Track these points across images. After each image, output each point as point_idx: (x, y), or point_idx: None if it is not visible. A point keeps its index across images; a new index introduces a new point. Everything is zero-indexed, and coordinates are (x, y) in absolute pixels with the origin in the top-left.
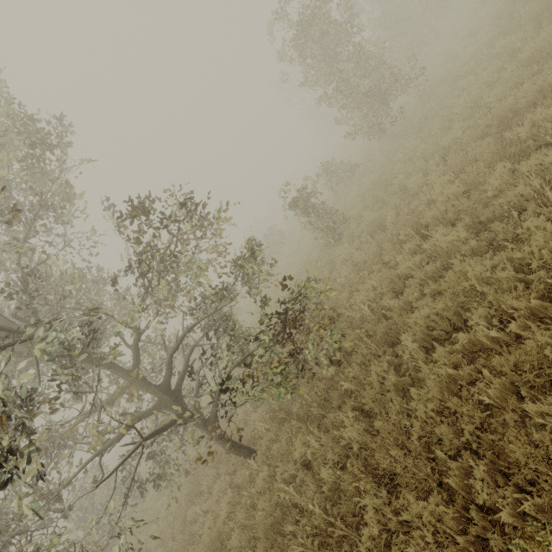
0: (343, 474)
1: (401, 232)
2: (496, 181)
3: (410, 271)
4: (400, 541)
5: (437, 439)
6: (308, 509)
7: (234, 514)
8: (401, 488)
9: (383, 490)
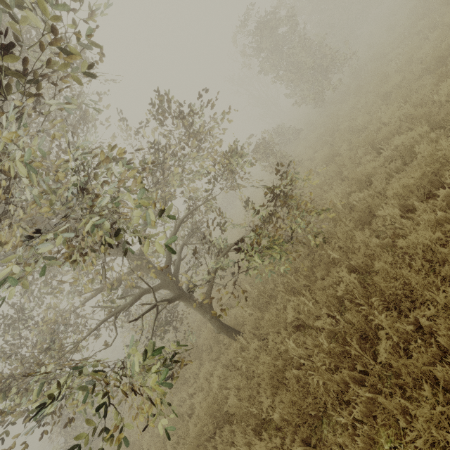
0: (351, 307)
1: (358, 151)
2: (449, 87)
3: (374, 171)
4: (419, 345)
5: (432, 271)
6: (319, 341)
7: (224, 387)
8: (417, 296)
9: (393, 310)
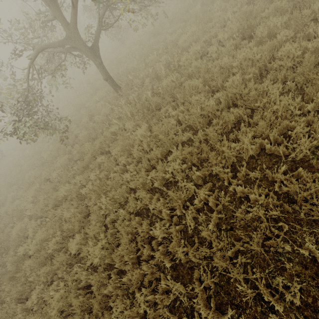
0: None
1: None
2: None
3: None
4: None
5: None
6: None
7: None
8: None
9: None
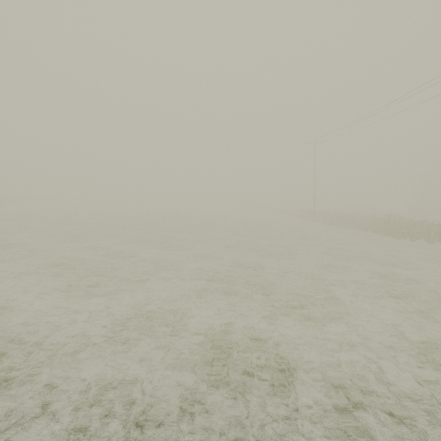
0: None
1: None
2: None
3: None
4: None
5: None
6: None
7: None
8: None
9: None
